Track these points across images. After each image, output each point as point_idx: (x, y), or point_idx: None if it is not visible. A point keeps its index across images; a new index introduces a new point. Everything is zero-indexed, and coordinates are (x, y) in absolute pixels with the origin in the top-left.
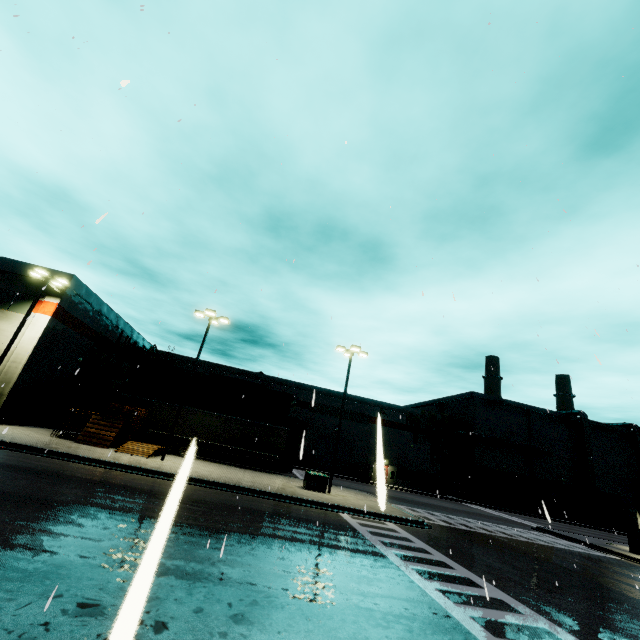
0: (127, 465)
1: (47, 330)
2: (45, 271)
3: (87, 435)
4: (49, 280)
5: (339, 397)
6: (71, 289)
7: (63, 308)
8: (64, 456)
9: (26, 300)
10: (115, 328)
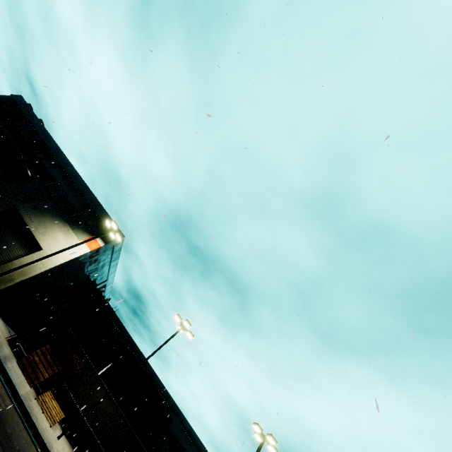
0: (44, 441)
1: (79, 257)
2: (117, 226)
3: (30, 361)
4: (112, 231)
5: (198, 448)
6: (115, 242)
7: (100, 250)
8: (11, 388)
9: (87, 231)
10: (106, 275)
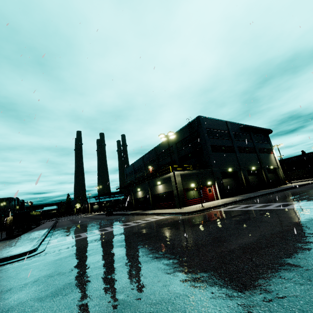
0: None
1: None
2: None
3: None
4: None
5: None
6: None
7: None
8: None
9: None
10: None
